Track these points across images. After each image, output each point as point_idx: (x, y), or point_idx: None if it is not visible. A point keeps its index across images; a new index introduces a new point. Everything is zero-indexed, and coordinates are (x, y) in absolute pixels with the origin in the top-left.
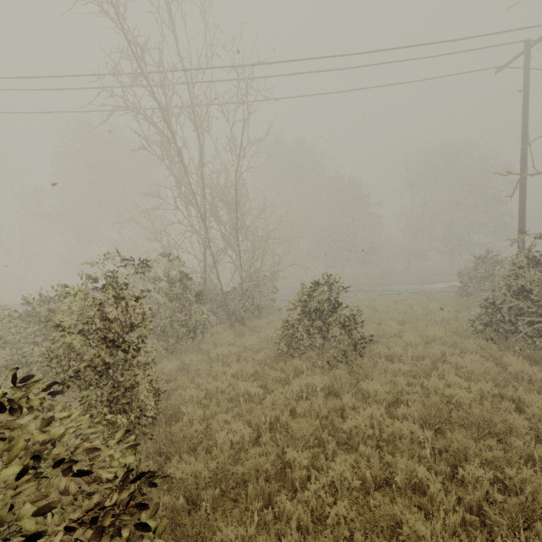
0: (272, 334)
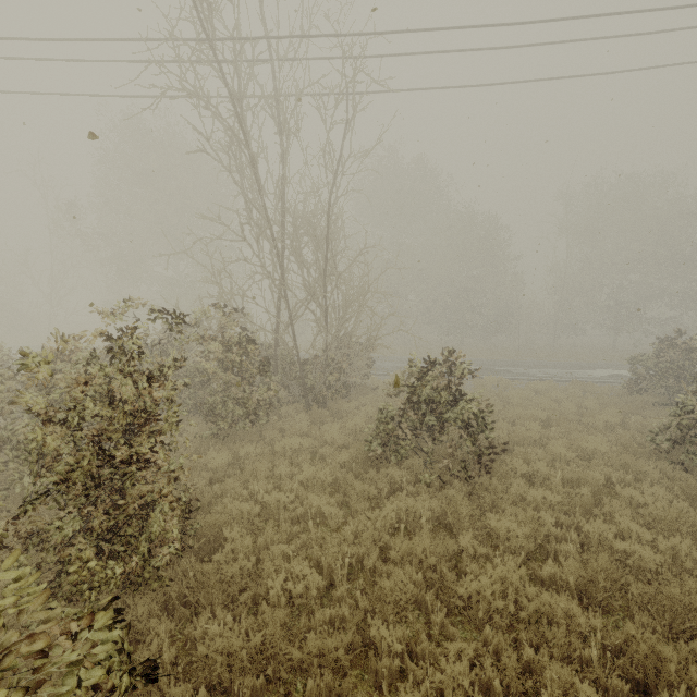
0: (362, 424)
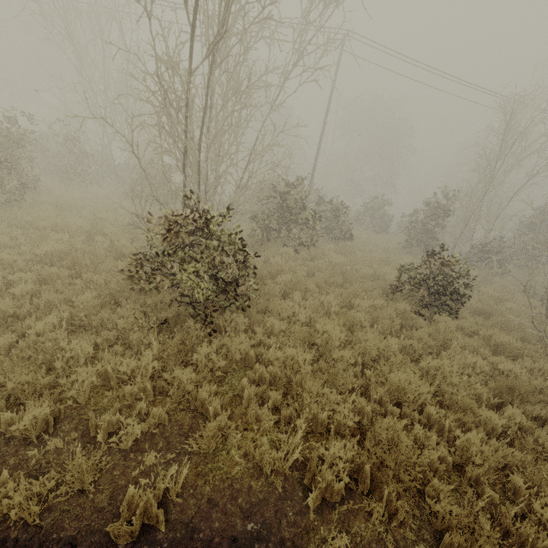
0: None
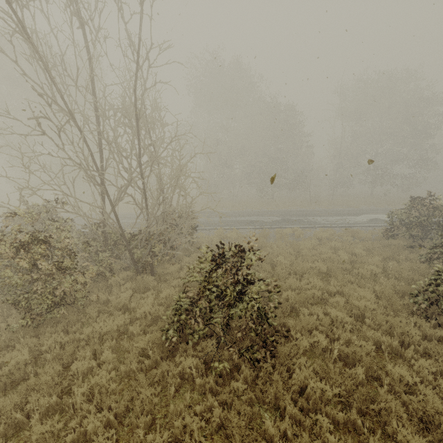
0: (175, 293)
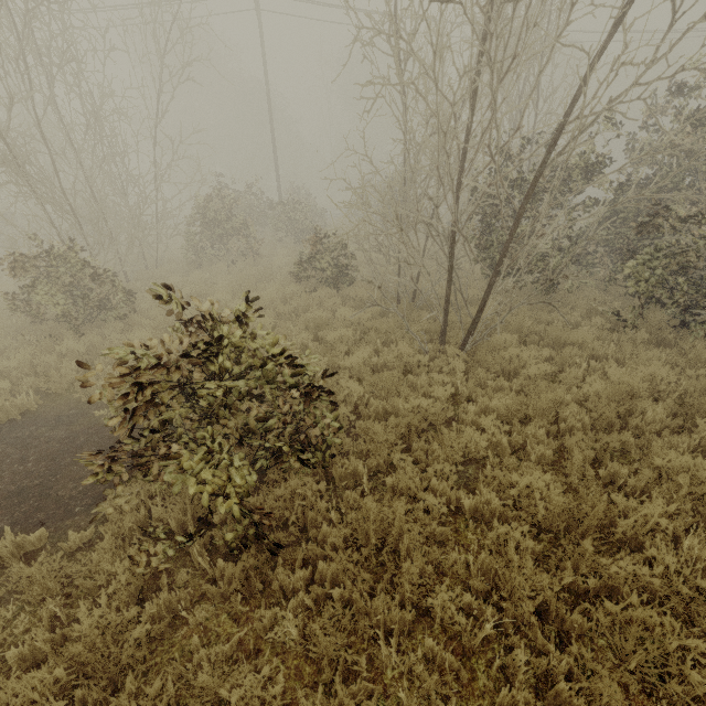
0: None
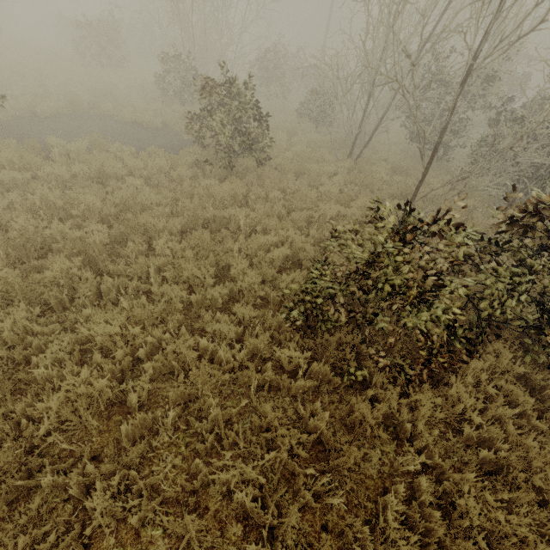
0: None
